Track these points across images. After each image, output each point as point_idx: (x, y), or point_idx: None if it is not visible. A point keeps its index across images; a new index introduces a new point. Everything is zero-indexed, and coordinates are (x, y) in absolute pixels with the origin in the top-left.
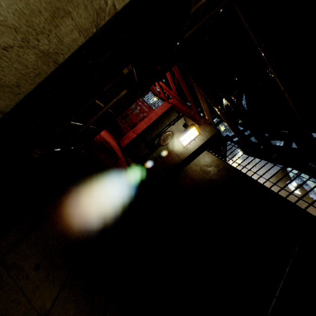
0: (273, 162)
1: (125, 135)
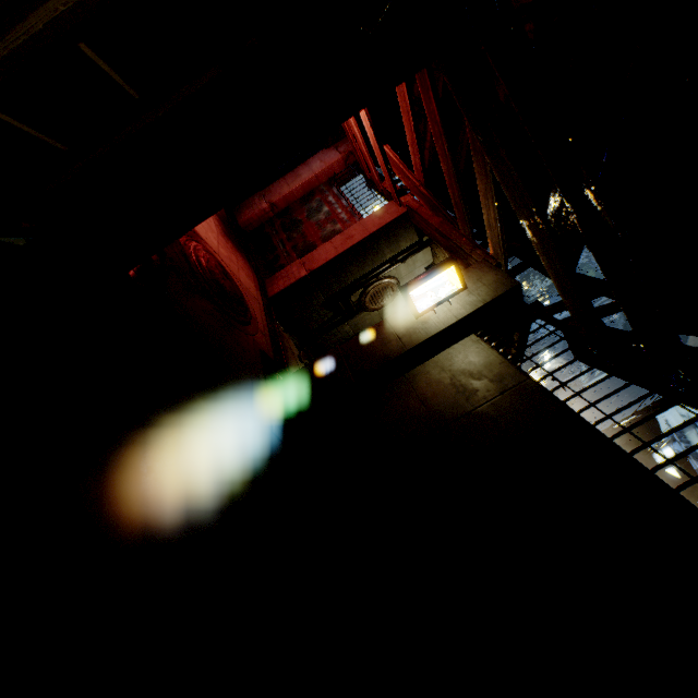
0: (665, 395)
1: (281, 269)
